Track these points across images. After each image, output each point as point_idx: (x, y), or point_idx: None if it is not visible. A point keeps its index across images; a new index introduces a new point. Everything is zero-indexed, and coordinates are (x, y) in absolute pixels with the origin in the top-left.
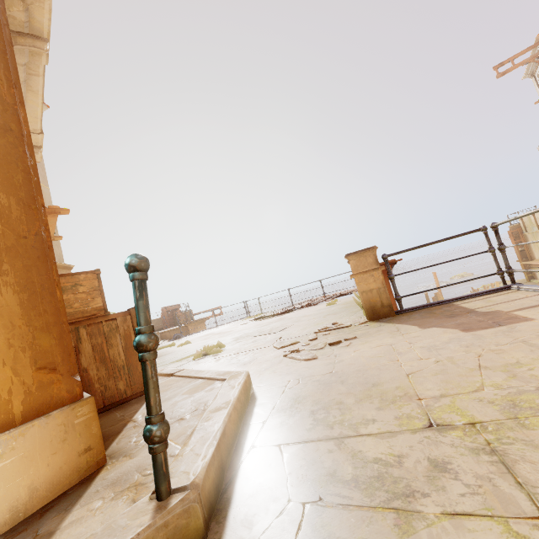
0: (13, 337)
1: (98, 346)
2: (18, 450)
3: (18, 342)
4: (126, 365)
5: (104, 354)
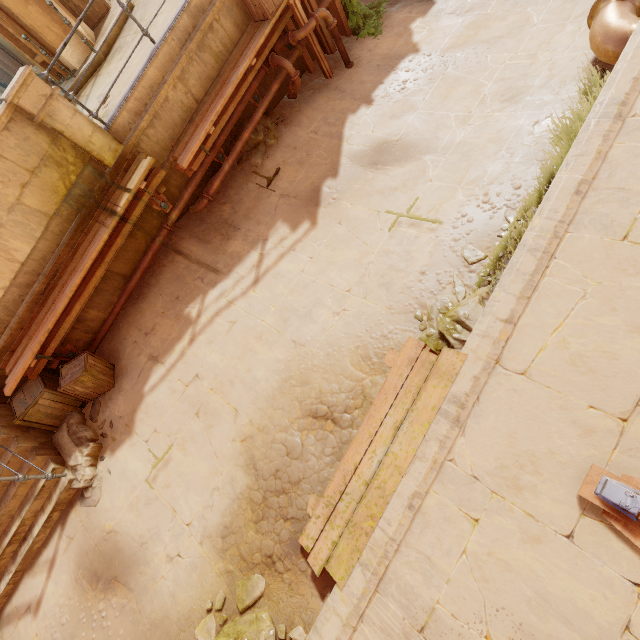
0: (48, 19)
1: None
2: (73, 46)
3: (50, 20)
4: None
5: None
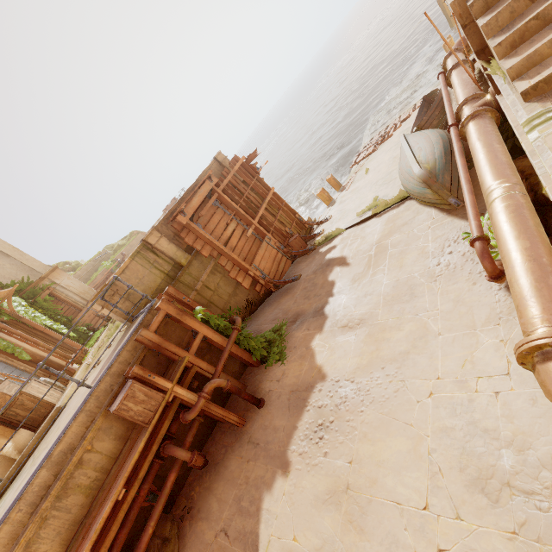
0: None
1: (23, 408)
2: None
3: None
4: (39, 405)
5: (27, 409)
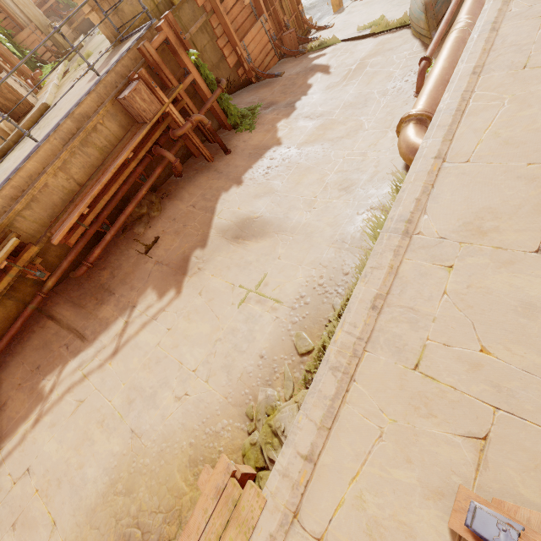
0: None
1: (1, 95)
2: None
3: None
4: (17, 100)
5: (6, 98)
